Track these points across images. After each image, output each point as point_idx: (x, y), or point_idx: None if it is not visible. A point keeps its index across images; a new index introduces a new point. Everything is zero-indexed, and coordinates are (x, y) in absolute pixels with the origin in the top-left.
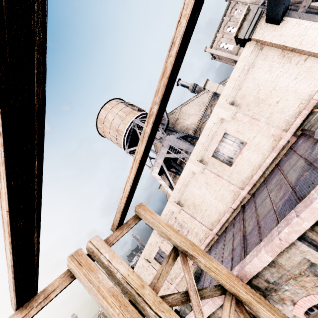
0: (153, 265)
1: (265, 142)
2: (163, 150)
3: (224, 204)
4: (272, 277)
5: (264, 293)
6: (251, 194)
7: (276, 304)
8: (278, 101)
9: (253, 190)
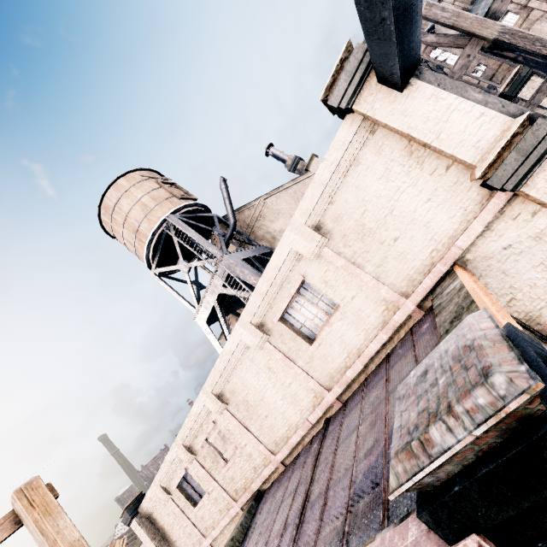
0: (175, 499)
1: (371, 311)
2: (217, 280)
3: (298, 411)
4: None
5: None
6: (343, 400)
7: None
8: (398, 237)
9: (346, 393)
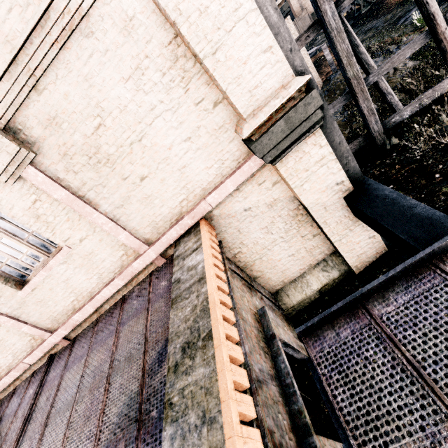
0: None
1: (107, 255)
2: None
3: (9, 354)
4: None
5: None
6: (71, 337)
7: None
8: (146, 176)
9: (75, 331)
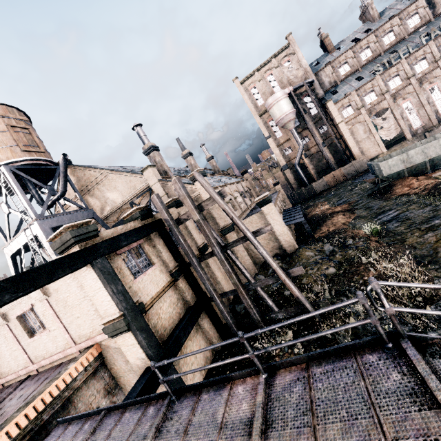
0: None
1: (61, 340)
2: (26, 233)
3: (16, 364)
4: None
5: None
6: (39, 370)
7: None
8: (79, 317)
9: (42, 368)
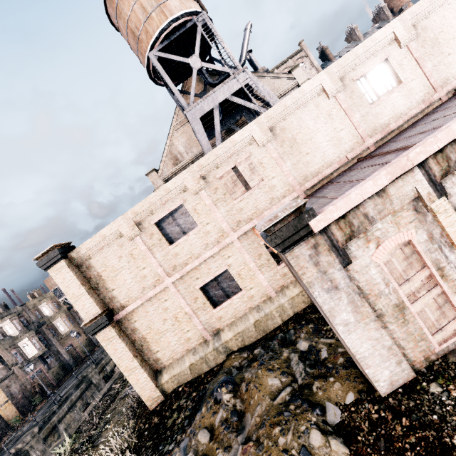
0: (144, 237)
1: (419, 91)
2: (230, 86)
3: (338, 152)
4: None
5: None
6: (376, 146)
7: None
8: (451, 53)
9: (380, 142)
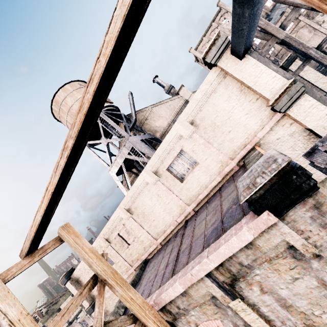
0: None
1: (214, 166)
2: (124, 150)
3: (171, 217)
4: (182, 304)
5: (175, 317)
6: (195, 210)
7: (183, 326)
8: (231, 130)
9: (197, 207)
